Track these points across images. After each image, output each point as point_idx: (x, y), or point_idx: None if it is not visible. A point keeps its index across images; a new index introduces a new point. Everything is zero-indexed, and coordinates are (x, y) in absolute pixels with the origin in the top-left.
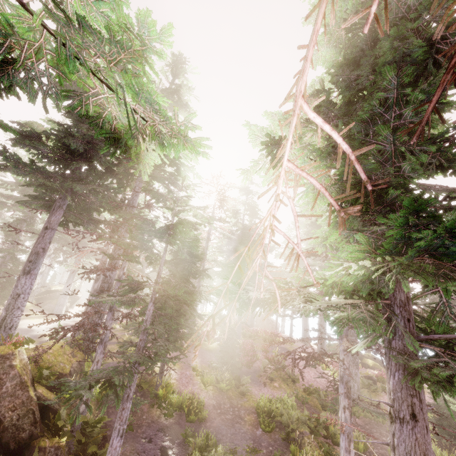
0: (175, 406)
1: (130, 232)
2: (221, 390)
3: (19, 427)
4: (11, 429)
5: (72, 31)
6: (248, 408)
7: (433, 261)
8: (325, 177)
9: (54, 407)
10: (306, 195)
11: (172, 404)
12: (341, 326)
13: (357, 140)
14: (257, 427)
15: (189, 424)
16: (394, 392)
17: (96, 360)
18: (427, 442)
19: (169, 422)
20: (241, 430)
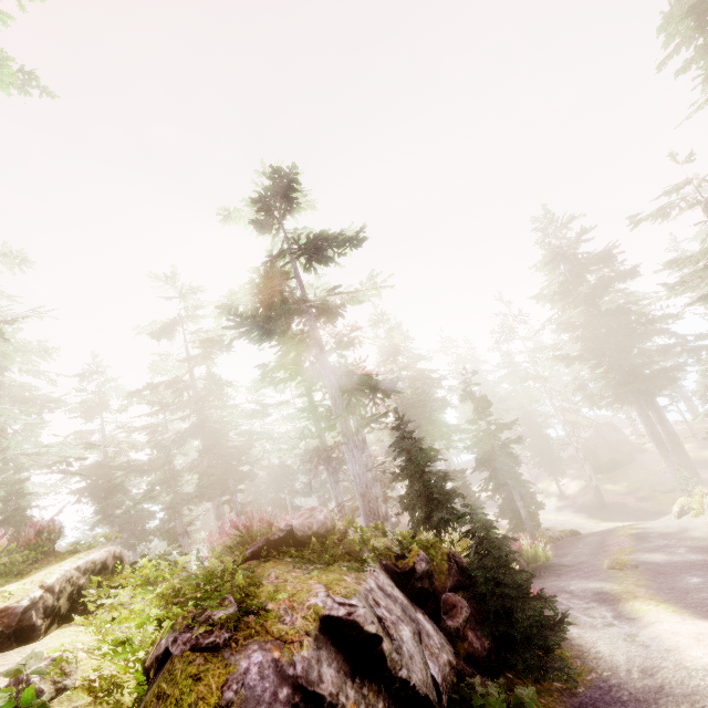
0: None
1: None
2: None
3: None
4: None
5: None
6: None
7: None
8: None
9: None
10: None
11: None
12: None
13: None
14: None
15: None
16: None
17: None
18: None
19: None
20: None
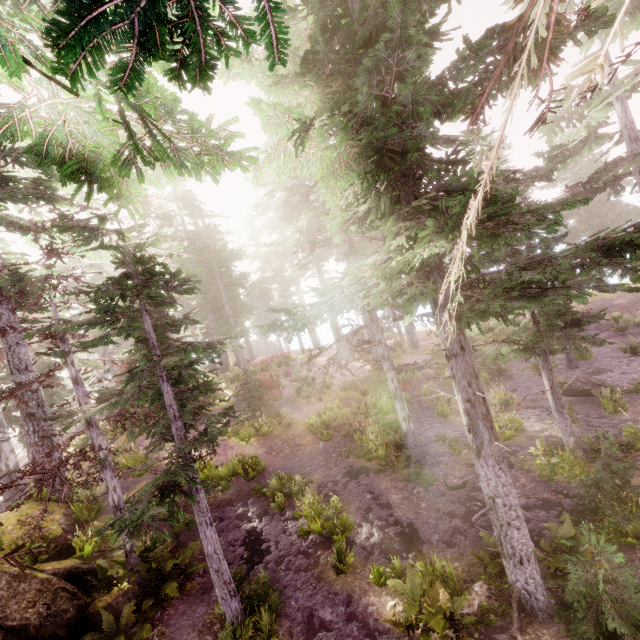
0: (228, 477)
1: (96, 304)
2: (265, 435)
3: (56, 613)
4: (47, 622)
5: (19, 5)
6: (300, 434)
7: (479, 225)
8: (344, 153)
9: (83, 569)
10: (328, 180)
11: (222, 478)
12: (410, 305)
13: (378, 104)
14: (318, 442)
15: (252, 481)
16: (446, 339)
17: (111, 488)
18: (472, 361)
19: (229, 494)
20: (305, 454)
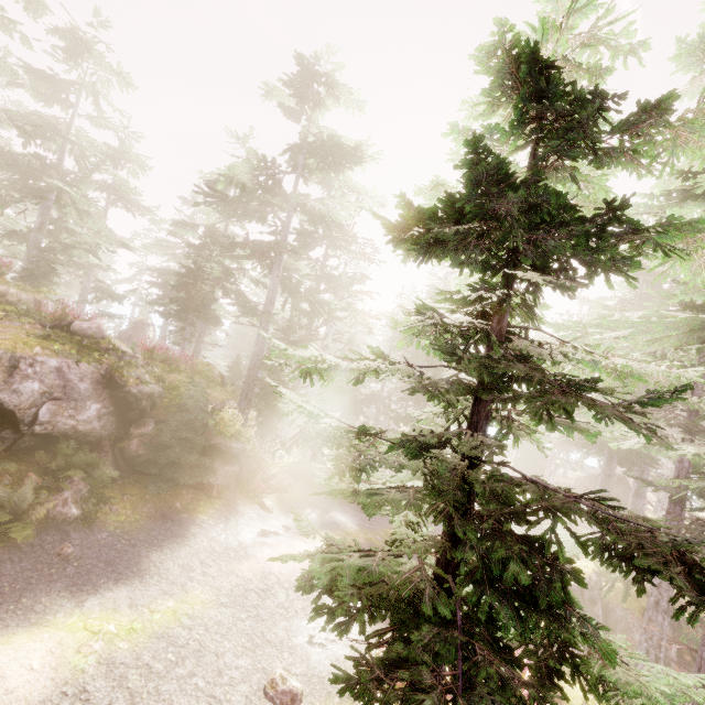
0: None
1: None
2: None
3: None
4: None
5: None
6: None
7: None
8: None
9: None
10: None
11: None
12: None
13: None
14: None
15: None
16: None
17: None
18: None
19: None
20: None
